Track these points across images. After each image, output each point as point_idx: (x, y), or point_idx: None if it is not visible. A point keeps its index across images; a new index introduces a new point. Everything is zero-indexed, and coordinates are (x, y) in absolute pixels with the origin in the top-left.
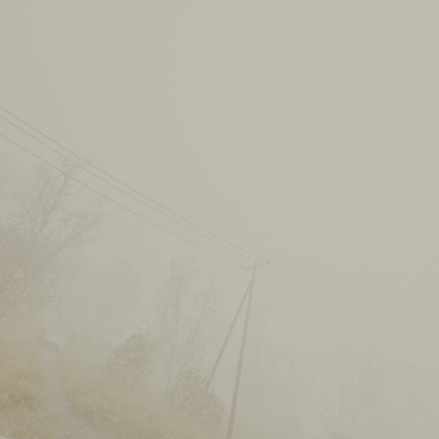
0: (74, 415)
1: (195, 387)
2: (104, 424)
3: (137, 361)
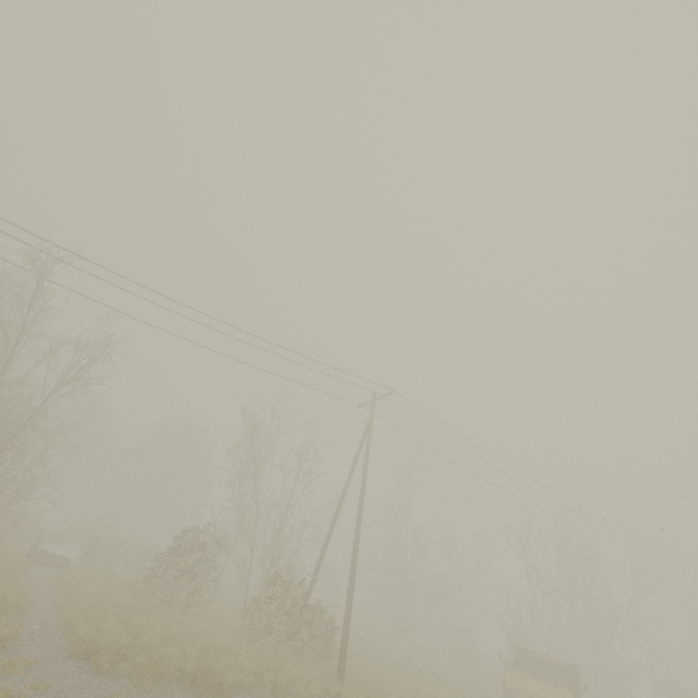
0: (66, 658)
1: (286, 598)
2: (120, 666)
3: (191, 567)
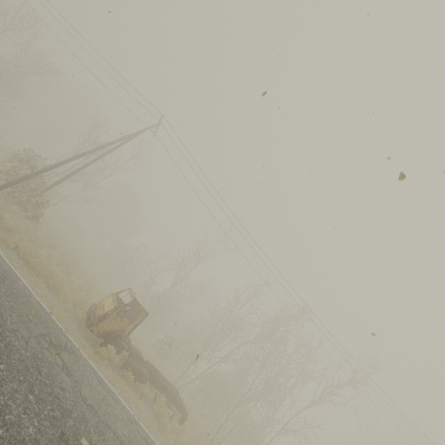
0: None
1: None
2: None
3: (14, 155)
